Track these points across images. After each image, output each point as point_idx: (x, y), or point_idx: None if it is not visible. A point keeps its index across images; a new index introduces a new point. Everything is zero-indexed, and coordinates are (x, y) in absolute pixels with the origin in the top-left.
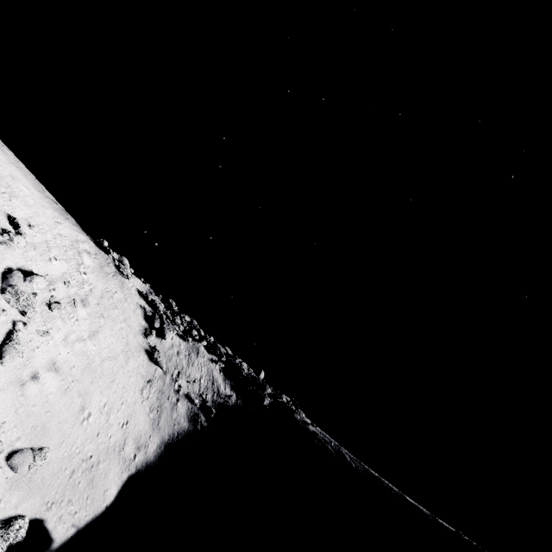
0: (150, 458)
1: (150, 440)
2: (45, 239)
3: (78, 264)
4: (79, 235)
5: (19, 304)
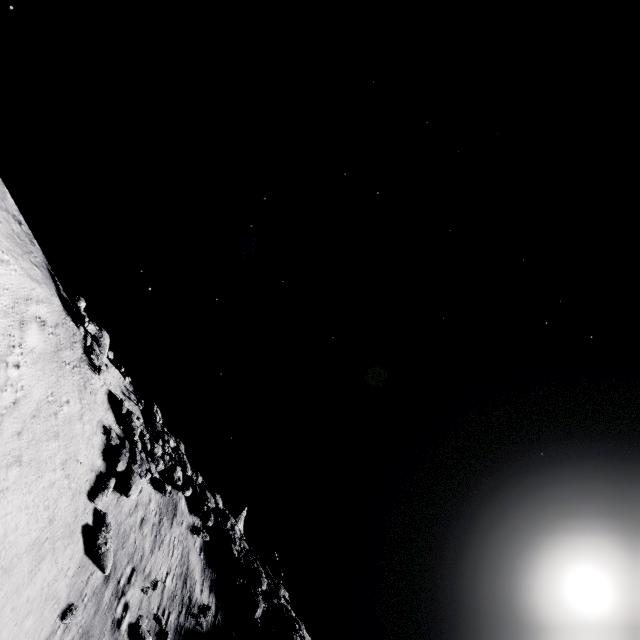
0: None
1: None
2: None
3: (9, 345)
4: (37, 289)
5: None
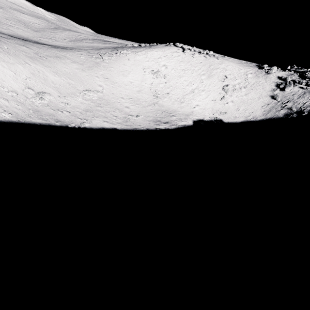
0: (257, 120)
1: (259, 117)
2: (234, 76)
3: (245, 78)
4: (248, 70)
5: (225, 91)
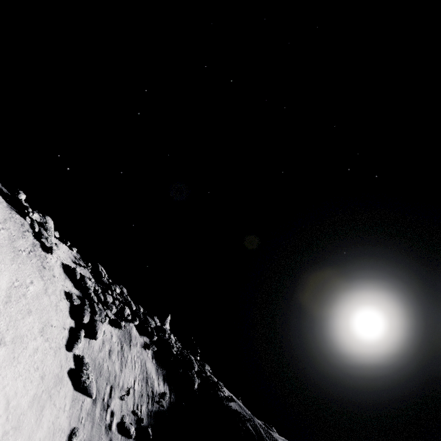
0: None
1: None
2: None
3: None
4: None
5: None
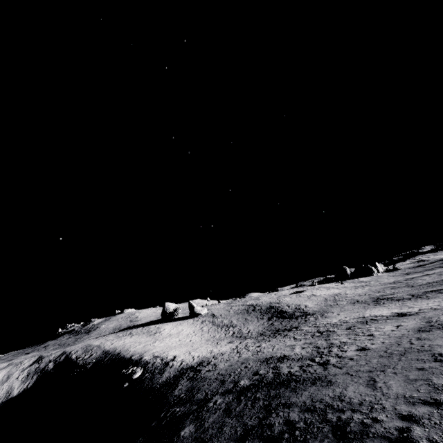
0: None
1: None
2: None
3: None
4: None
5: None
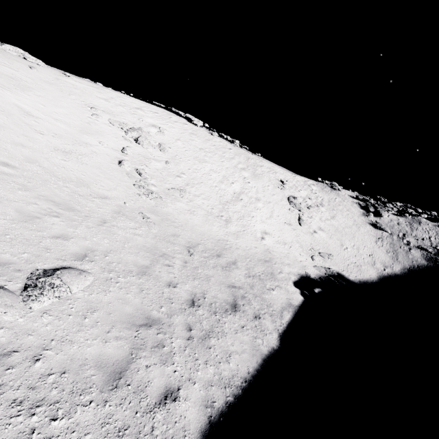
0: (396, 272)
1: (393, 265)
2: (293, 184)
3: (310, 190)
4: (305, 179)
5: (296, 207)
